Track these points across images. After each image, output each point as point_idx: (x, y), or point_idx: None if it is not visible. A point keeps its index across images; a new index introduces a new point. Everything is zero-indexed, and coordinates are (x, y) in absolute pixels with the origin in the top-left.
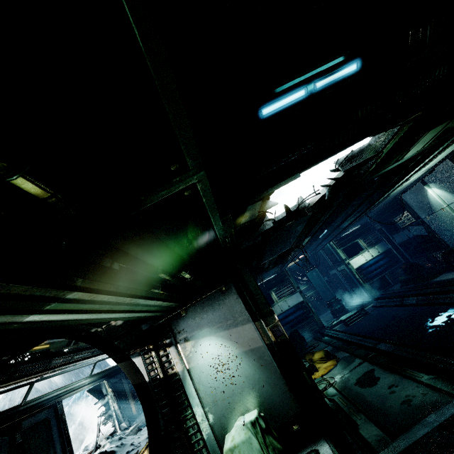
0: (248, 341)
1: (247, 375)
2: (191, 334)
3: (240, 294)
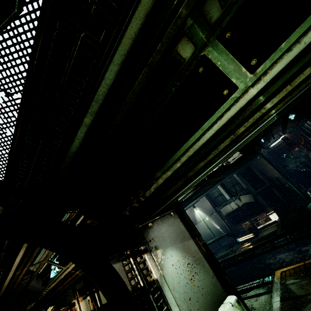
0: (194, 252)
1: (201, 280)
2: (159, 243)
3: (181, 219)
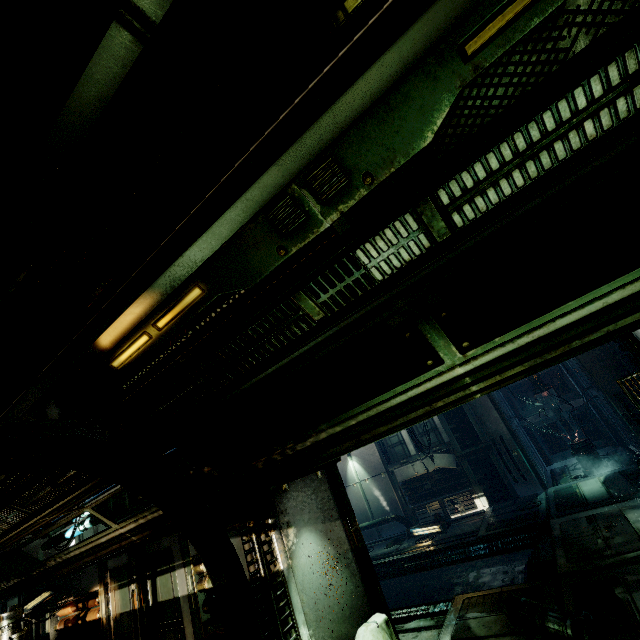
0: (340, 541)
1: (342, 585)
2: (294, 518)
3: (331, 485)
